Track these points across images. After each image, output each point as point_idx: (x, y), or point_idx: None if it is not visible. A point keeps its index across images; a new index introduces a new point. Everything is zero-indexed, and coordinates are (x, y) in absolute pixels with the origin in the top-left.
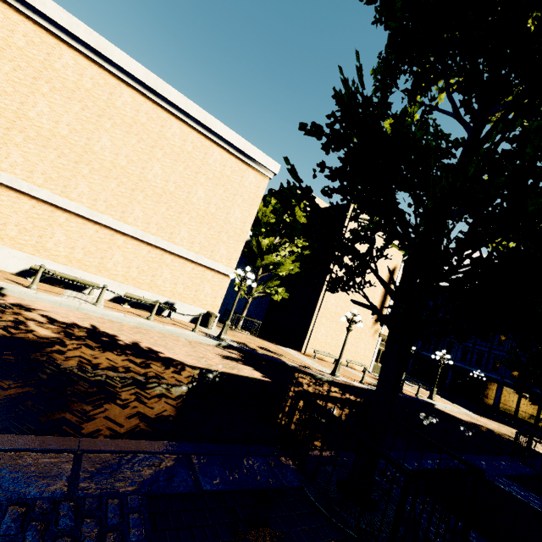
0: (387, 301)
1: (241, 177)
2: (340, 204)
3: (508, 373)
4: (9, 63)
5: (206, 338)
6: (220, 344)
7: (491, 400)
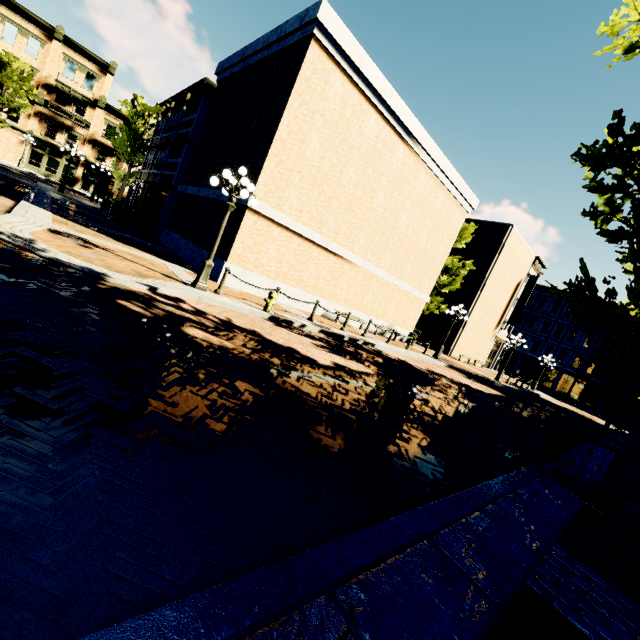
0: (507, 309)
1: (451, 215)
2: (496, 223)
3: (570, 364)
4: (339, 136)
5: (439, 361)
6: (446, 365)
7: (550, 383)
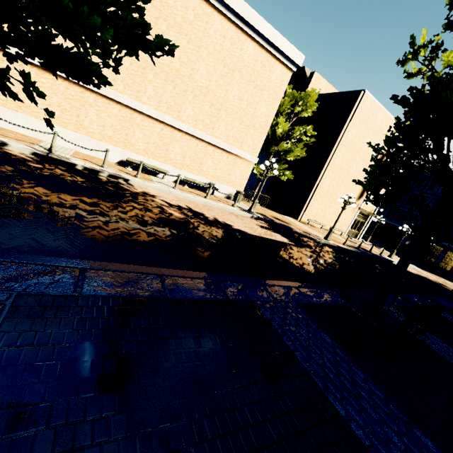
0: None
1: (269, 71)
2: (350, 91)
3: None
4: None
5: (243, 212)
6: (253, 216)
7: (434, 259)
